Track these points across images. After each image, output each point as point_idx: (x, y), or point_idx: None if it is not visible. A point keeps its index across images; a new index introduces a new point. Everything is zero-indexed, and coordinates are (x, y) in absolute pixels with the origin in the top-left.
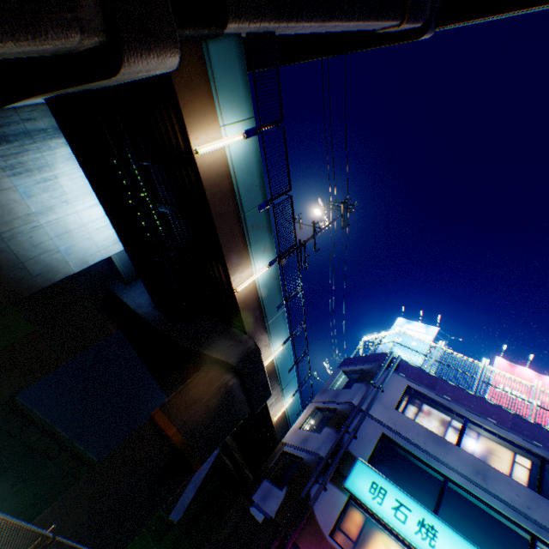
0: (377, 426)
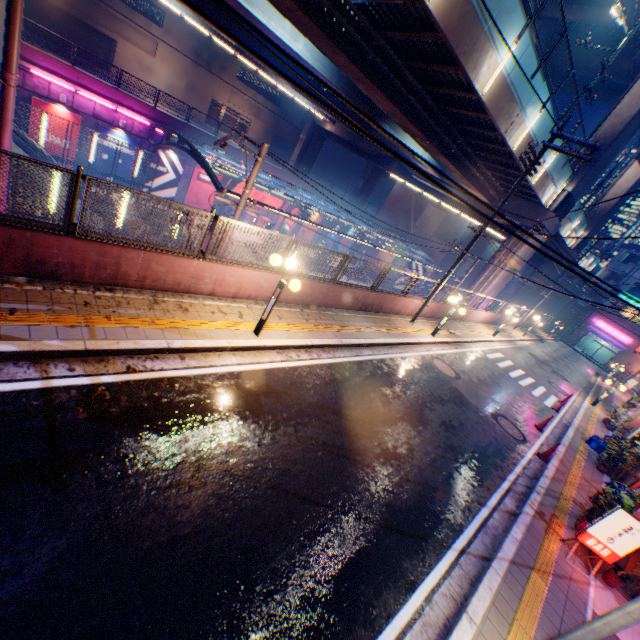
0: (633, 280)
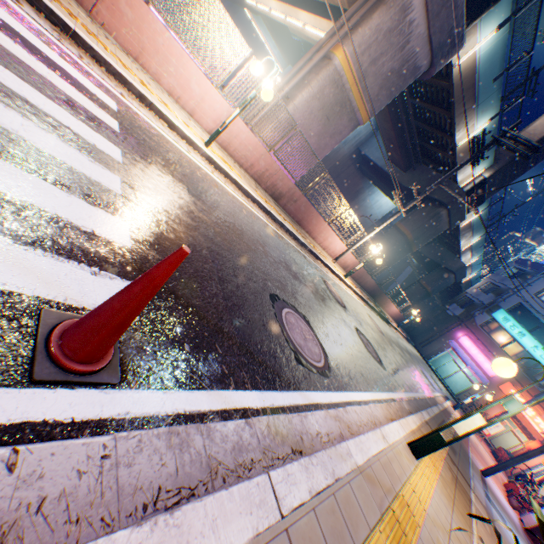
0: (518, 299)
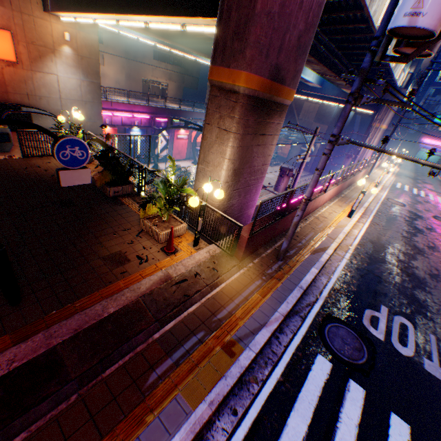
0: None
